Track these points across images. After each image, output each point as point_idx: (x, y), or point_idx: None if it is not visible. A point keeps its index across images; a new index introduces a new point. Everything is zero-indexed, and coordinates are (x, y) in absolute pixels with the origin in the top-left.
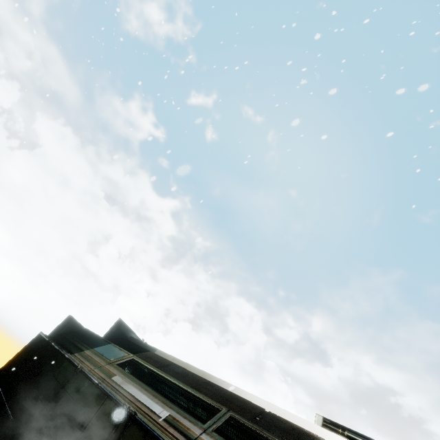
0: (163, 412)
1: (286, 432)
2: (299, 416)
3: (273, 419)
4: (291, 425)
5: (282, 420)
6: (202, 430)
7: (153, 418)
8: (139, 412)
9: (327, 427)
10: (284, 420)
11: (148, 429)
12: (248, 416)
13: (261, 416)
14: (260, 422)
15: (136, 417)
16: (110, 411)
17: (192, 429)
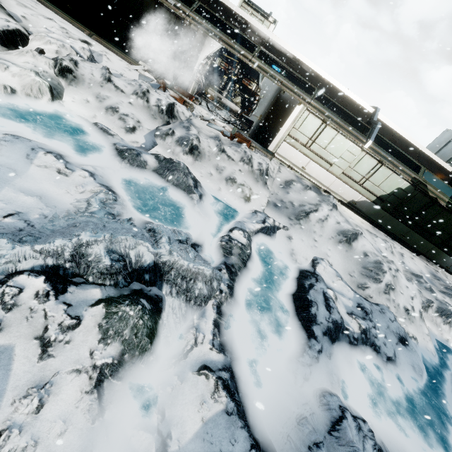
0: (171, 2)
1: (222, 10)
2: (230, 2)
3: (218, 3)
4: (225, 6)
5: (222, 3)
6: (190, 11)
7: (169, 5)
8: (162, 2)
9: (245, 3)
10: (222, 3)
11: (171, 11)
12: (206, 1)
13: (212, 1)
14: (212, 5)
15: (163, 5)
16: (149, 0)
17: (186, 10)
